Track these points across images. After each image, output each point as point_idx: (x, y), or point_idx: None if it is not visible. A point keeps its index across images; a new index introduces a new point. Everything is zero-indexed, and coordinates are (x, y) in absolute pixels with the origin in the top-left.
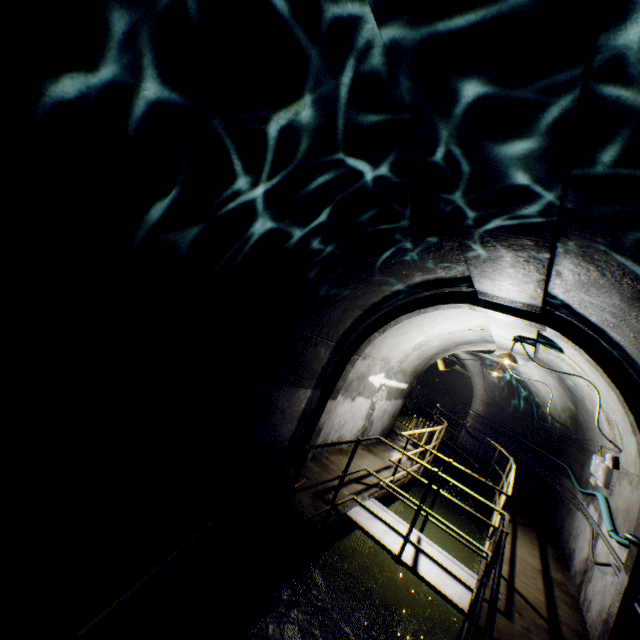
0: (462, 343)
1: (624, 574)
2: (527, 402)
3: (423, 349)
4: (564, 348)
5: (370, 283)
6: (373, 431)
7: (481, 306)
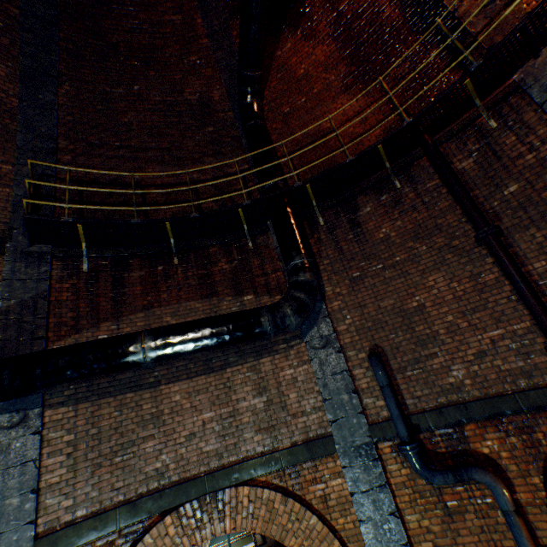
0: None
1: None
2: None
3: None
4: None
5: None
6: None
7: None
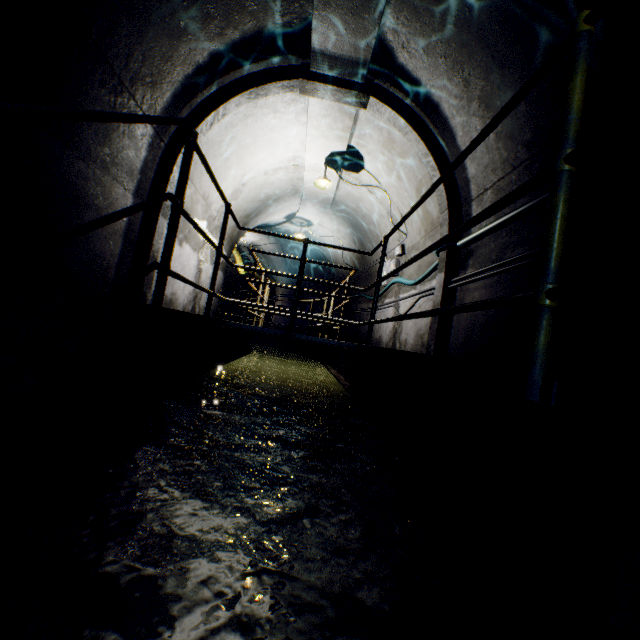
0: (273, 199)
1: (440, 274)
2: (323, 266)
3: (240, 201)
4: (367, 157)
5: (197, 4)
6: (204, 302)
7: (314, 80)
